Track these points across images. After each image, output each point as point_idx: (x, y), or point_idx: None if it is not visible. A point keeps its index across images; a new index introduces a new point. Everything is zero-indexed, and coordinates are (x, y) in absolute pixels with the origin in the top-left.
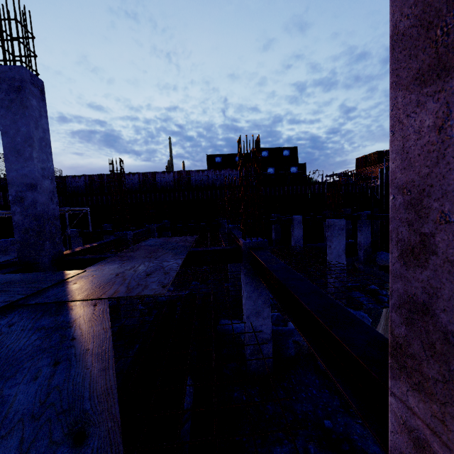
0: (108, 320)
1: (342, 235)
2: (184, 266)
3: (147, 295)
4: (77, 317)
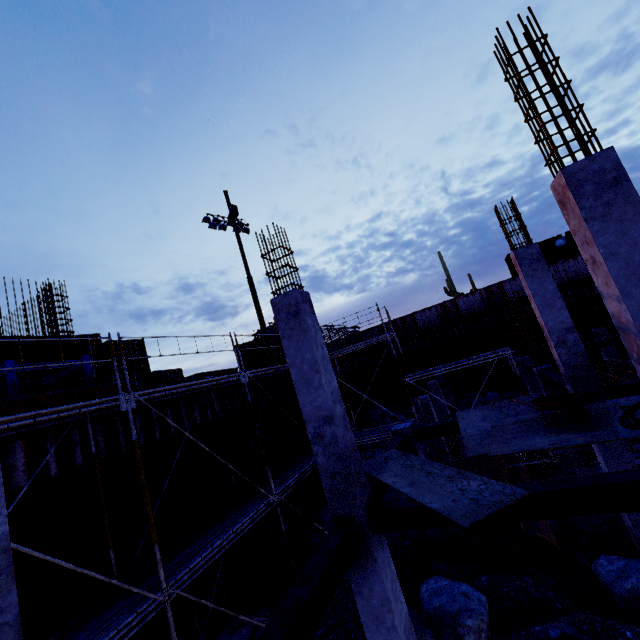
0: None
1: None
2: None
3: None
4: None
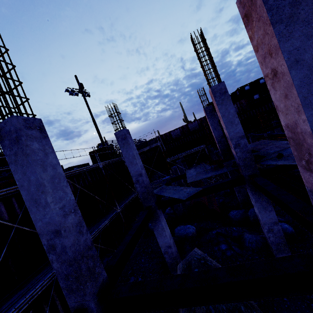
0: None
1: None
2: None
3: None
4: None
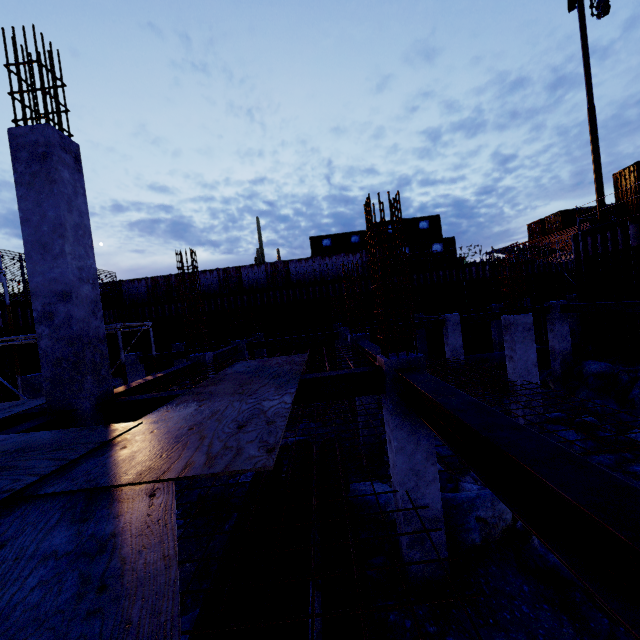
0: (173, 535)
1: (530, 338)
2: (294, 403)
3: (241, 470)
4: (118, 525)
